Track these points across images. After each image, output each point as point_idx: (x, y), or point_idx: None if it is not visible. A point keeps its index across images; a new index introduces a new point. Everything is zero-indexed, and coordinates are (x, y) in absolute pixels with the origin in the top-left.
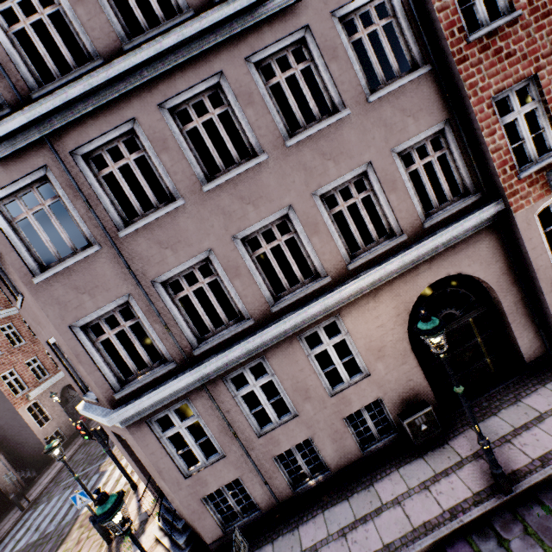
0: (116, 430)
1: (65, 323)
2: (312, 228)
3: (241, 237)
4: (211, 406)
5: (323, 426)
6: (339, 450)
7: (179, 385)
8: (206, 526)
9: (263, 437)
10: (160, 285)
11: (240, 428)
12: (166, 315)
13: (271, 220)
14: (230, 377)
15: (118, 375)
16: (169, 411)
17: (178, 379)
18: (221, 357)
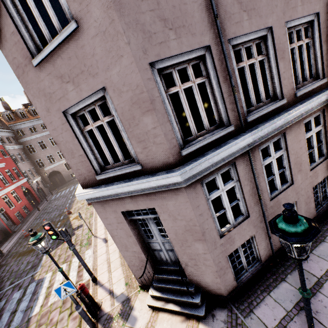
0: (139, 206)
1: (145, 58)
2: (324, 37)
3: (287, 26)
4: (248, 171)
5: (303, 193)
6: (307, 211)
7: (241, 145)
8: (227, 280)
9: (273, 200)
10: (231, 48)
11: (261, 192)
12: (233, 78)
13: (305, 20)
14: (261, 148)
15: (180, 134)
16: (217, 175)
17: (241, 138)
18: (271, 123)
